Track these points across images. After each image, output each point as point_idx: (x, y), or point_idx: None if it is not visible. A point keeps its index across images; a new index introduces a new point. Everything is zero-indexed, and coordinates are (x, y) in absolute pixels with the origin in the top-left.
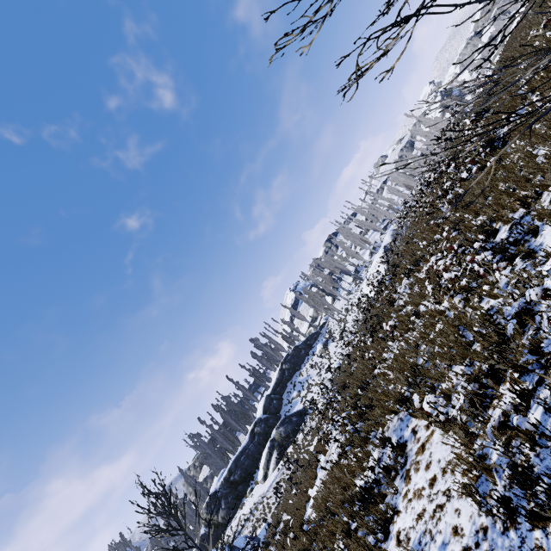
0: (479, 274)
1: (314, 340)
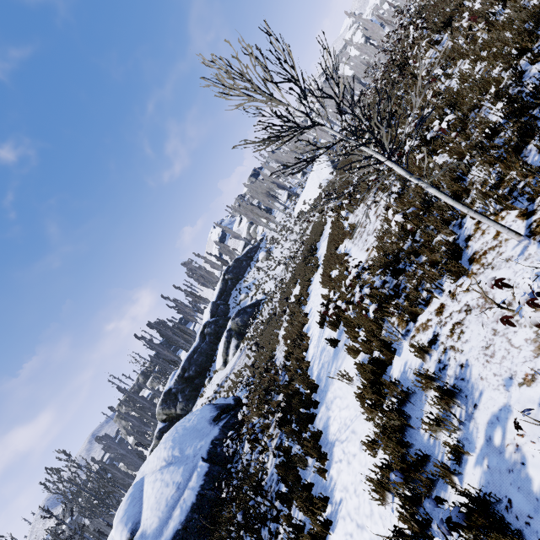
0: None
1: (254, 253)
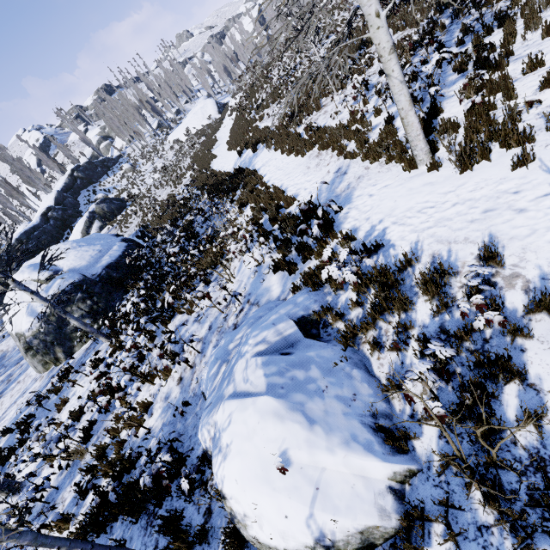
0: None
1: (113, 164)
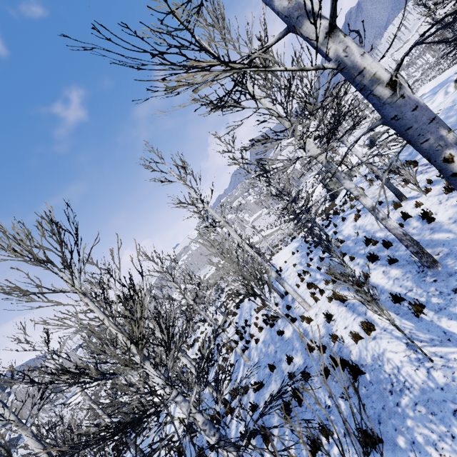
0: None
1: (17, 440)
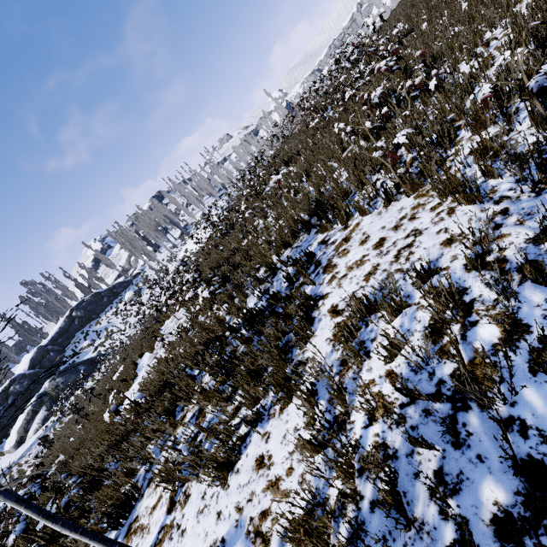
0: (411, 89)
1: (123, 288)
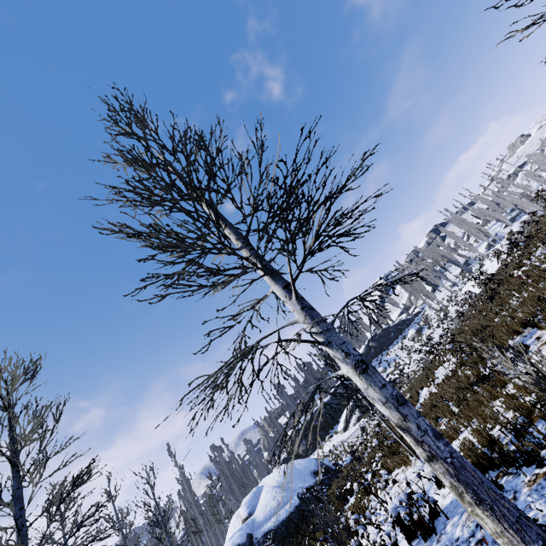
0: None
1: (406, 326)
